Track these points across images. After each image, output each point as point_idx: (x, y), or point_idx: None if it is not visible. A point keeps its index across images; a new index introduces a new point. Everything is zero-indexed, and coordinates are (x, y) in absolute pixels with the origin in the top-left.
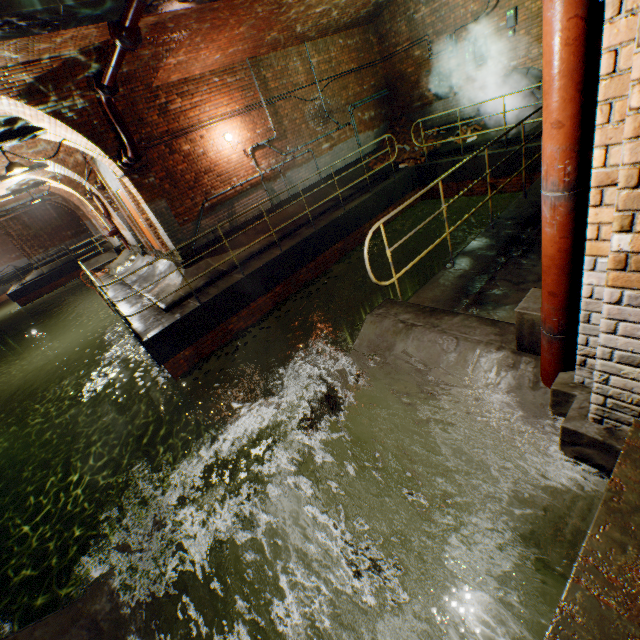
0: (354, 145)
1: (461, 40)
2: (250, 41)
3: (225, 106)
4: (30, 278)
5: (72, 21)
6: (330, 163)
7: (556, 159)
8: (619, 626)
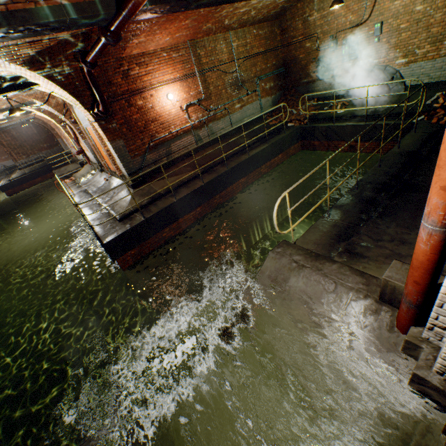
0: (257, 106)
1: (340, 40)
2: (192, 29)
3: (169, 74)
4: (15, 176)
5: (74, 26)
6: (240, 118)
7: (439, 208)
8: None
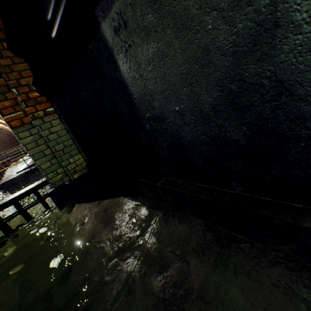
0: None
1: None
2: None
3: None
4: None
5: None
6: None
7: None
8: None
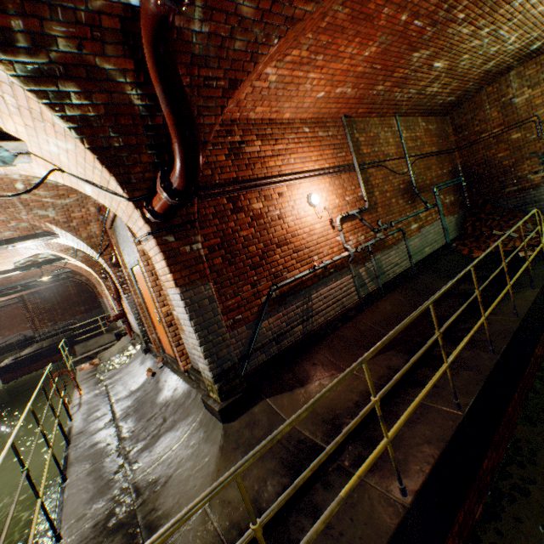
0: (438, 229)
1: None
2: (363, 84)
3: (313, 161)
4: (27, 351)
5: None
6: (418, 246)
7: None
8: None
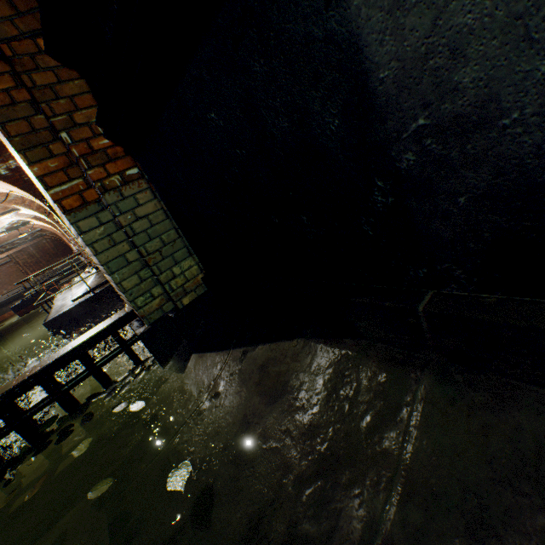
0: None
1: None
2: None
3: None
4: (30, 294)
5: None
6: None
7: None
8: (7, 389)
